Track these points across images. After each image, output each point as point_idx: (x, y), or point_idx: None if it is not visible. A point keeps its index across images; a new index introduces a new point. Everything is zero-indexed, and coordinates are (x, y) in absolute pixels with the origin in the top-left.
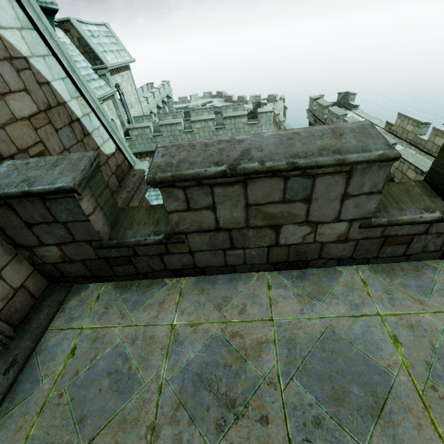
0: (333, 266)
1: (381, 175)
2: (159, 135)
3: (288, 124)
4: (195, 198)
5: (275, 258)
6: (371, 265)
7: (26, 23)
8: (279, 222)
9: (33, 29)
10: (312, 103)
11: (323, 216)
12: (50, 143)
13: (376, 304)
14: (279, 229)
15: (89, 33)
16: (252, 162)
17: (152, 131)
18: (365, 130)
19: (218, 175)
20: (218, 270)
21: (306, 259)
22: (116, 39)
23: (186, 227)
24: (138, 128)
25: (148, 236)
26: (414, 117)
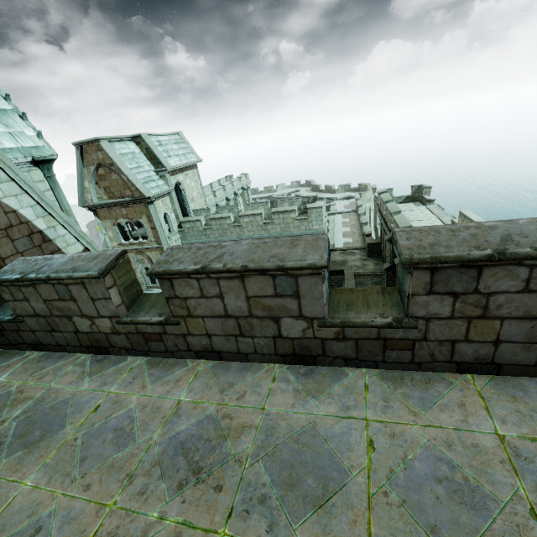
0: (127, 355)
1: (101, 287)
2: (209, 228)
3: (365, 217)
4: (15, 293)
5: (84, 342)
6: (151, 357)
7: (6, 179)
8: (68, 314)
9: (12, 181)
10: (379, 197)
11: (90, 312)
12: (4, 249)
13: (117, 384)
14: (72, 319)
15: (158, 143)
16: (35, 274)
17: (203, 224)
18: (109, 257)
19: (16, 280)
20: (57, 348)
21: (104, 346)
22: (186, 144)
23: (20, 312)
24: (190, 221)
25: (7, 316)
26: (473, 217)
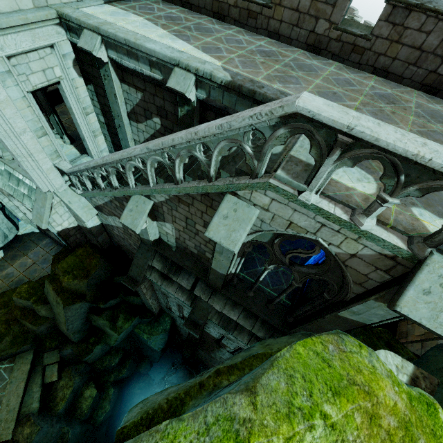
0: (233, 25)
1: None
2: None
3: None
4: None
5: (214, 9)
6: (245, 30)
7: None
8: None
9: None
10: None
11: None
12: None
13: (231, 31)
14: None
15: None
16: None
17: None
18: None
19: None
20: (196, 9)
21: (224, 15)
22: None
23: None
24: None
25: None
26: None
